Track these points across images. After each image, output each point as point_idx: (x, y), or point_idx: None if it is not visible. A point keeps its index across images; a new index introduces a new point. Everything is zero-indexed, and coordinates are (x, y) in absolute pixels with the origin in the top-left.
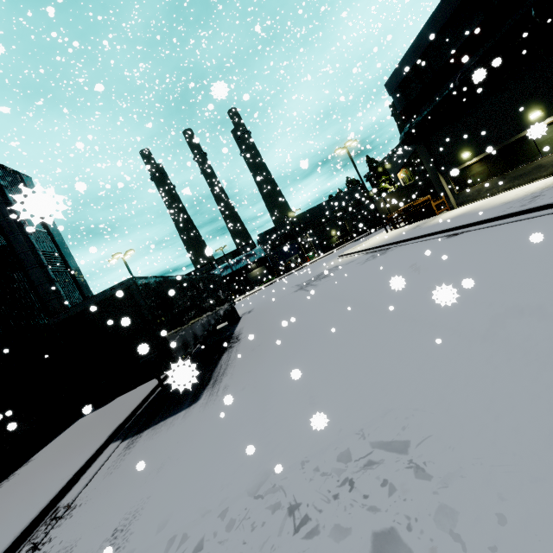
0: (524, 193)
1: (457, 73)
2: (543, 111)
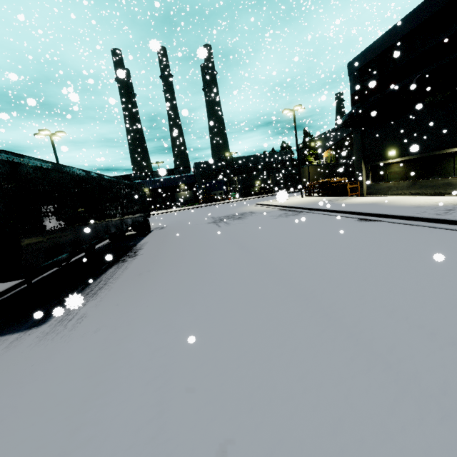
0: (434, 202)
1: (415, 74)
2: None
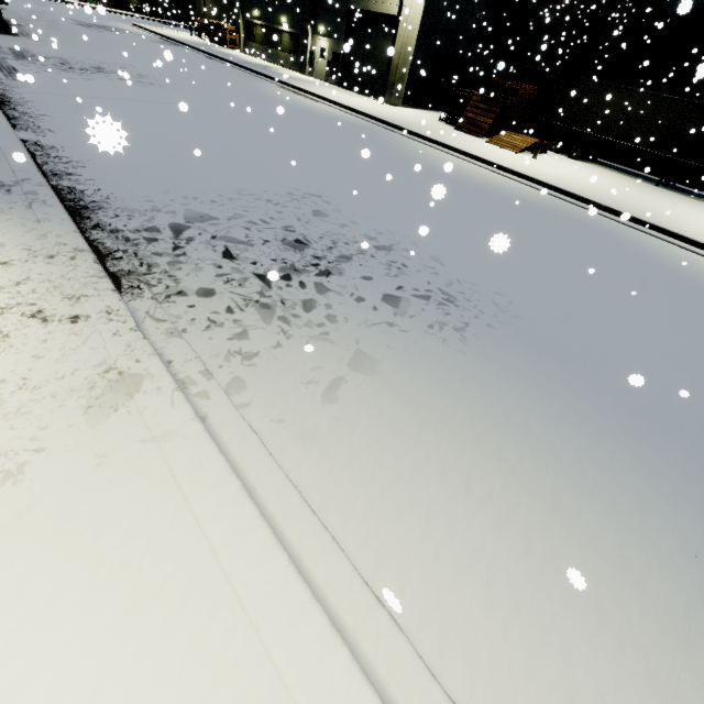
0: (256, 62)
1: None
2: (287, 21)
